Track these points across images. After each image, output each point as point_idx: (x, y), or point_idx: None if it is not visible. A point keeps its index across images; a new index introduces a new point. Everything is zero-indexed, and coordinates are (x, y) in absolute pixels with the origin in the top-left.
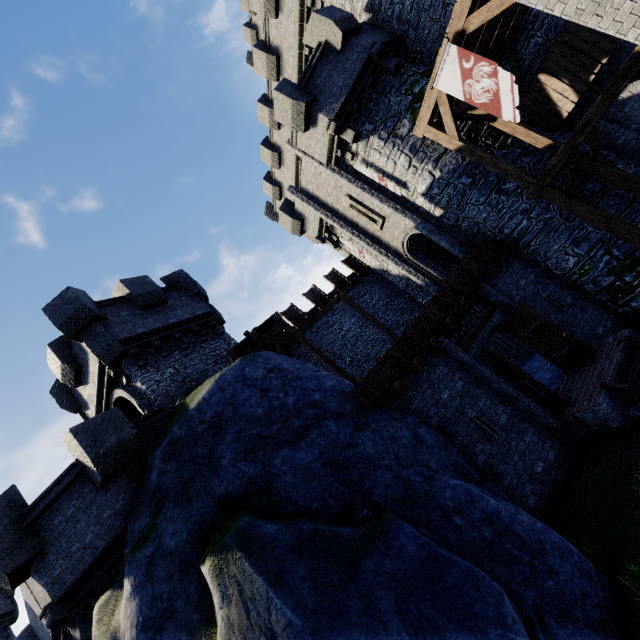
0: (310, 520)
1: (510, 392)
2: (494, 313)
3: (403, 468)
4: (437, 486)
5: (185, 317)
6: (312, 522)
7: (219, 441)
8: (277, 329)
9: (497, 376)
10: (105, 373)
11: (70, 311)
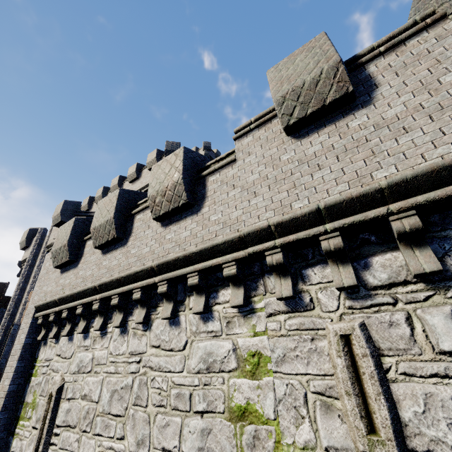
0: None
1: None
2: None
3: None
4: None
5: None
6: None
7: None
8: None
9: None
10: None
11: None
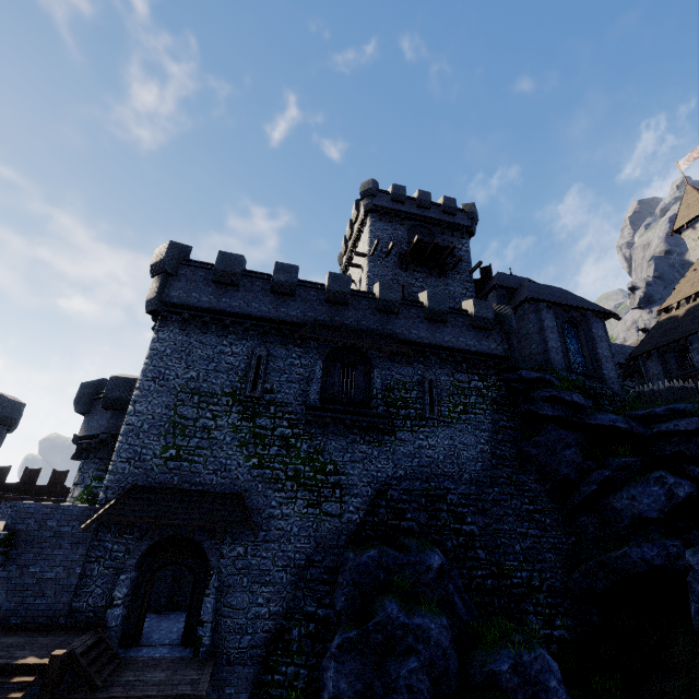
0: None
1: None
2: None
3: None
4: None
5: None
6: None
7: None
8: None
9: None
10: None
11: None
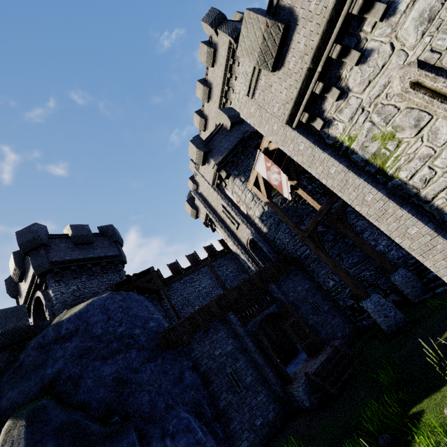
0: (81, 413)
1: (259, 362)
2: (272, 304)
3: (158, 395)
4: (171, 414)
5: (100, 255)
6: (81, 415)
7: (67, 344)
8: (149, 277)
9: (255, 348)
10: (35, 279)
11: (30, 237)
